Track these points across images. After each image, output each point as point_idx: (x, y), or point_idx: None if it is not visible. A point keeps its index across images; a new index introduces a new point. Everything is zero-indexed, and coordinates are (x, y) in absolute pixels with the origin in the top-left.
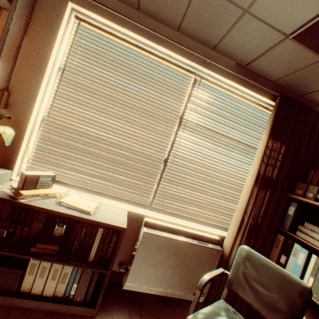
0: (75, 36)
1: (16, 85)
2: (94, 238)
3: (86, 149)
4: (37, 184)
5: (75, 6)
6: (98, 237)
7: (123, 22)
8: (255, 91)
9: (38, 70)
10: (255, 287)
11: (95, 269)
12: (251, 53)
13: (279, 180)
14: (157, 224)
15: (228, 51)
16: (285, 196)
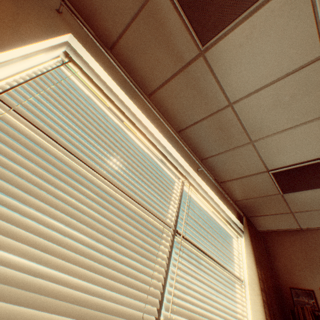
0: (53, 68)
1: None
2: None
3: None
4: None
5: (75, 43)
6: None
7: (132, 95)
8: (228, 207)
9: None
10: None
11: None
12: (233, 174)
13: None
14: None
15: (214, 166)
16: None
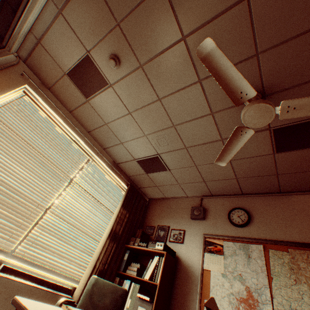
0: (16, 99)
1: None
2: None
3: None
4: None
5: (29, 88)
6: None
7: (58, 112)
8: (120, 178)
9: None
10: (97, 304)
11: None
12: (121, 159)
13: (123, 235)
14: (16, 269)
15: (111, 153)
16: (124, 246)
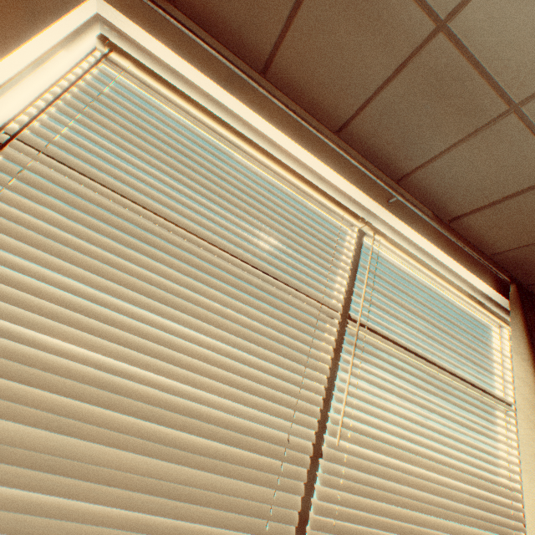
0: (86, 71)
1: None
2: None
3: (14, 437)
4: None
5: (108, 11)
6: None
7: (228, 81)
8: (470, 269)
9: None
10: None
11: None
12: (476, 197)
13: None
14: None
15: (429, 188)
16: None
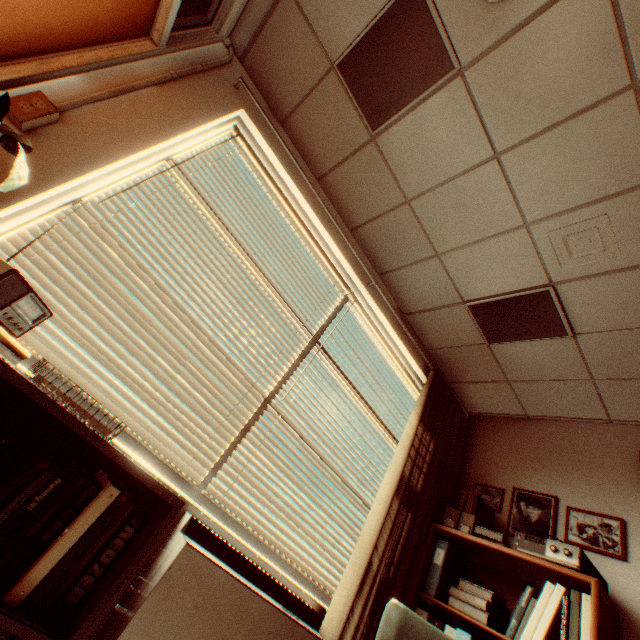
0: (221, 143)
1: (83, 122)
2: (72, 518)
3: (133, 304)
4: (5, 307)
5: (246, 118)
6: (94, 513)
7: (296, 177)
8: (409, 350)
9: (143, 134)
10: None
11: (25, 632)
12: (421, 302)
13: (424, 496)
14: (214, 534)
15: (397, 286)
16: (431, 527)
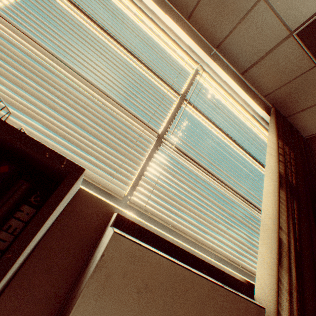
0: None
1: None
2: None
3: (34, 67)
4: None
5: None
6: None
7: None
8: (251, 98)
9: None
10: None
11: None
12: (253, 55)
13: (299, 189)
14: (141, 227)
15: (231, 51)
16: None
